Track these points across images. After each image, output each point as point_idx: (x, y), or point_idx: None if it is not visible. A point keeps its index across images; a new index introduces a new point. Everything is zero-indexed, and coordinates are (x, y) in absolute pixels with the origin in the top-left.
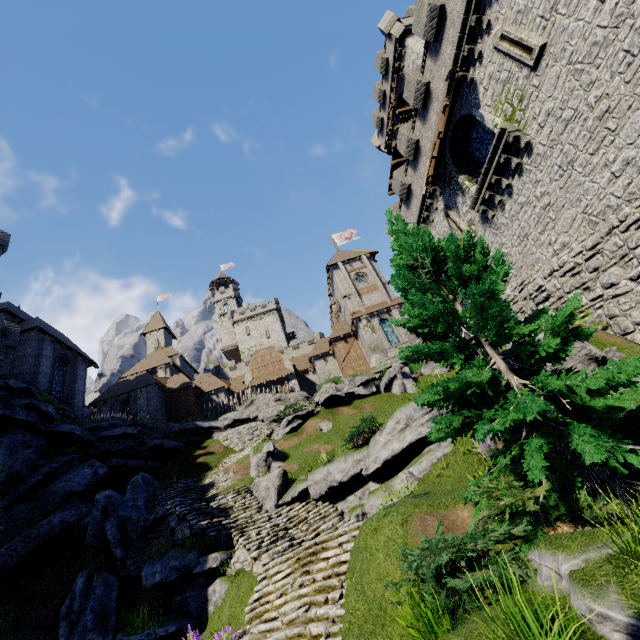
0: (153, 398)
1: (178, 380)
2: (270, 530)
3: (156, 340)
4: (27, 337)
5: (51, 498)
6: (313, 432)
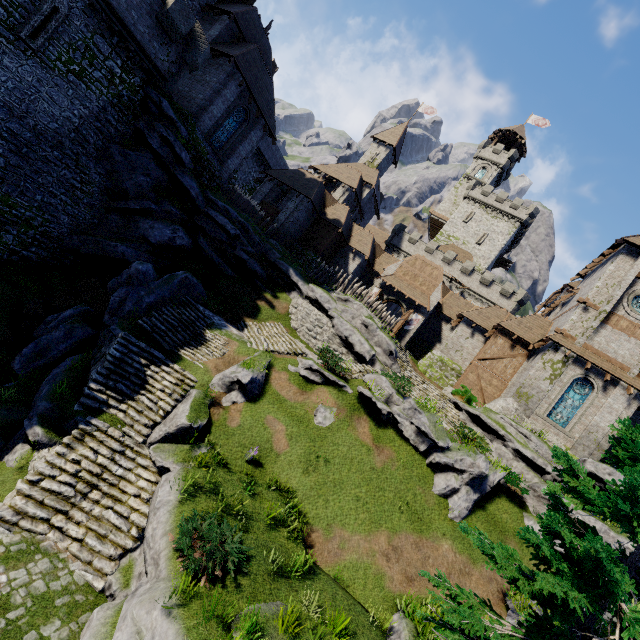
0: (300, 211)
1: (338, 212)
2: (88, 469)
3: (376, 153)
4: (224, 63)
5: (135, 229)
6: (310, 406)
